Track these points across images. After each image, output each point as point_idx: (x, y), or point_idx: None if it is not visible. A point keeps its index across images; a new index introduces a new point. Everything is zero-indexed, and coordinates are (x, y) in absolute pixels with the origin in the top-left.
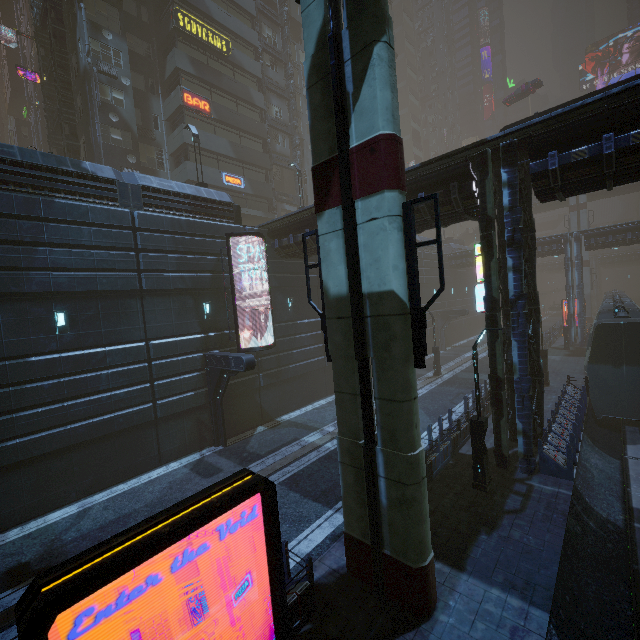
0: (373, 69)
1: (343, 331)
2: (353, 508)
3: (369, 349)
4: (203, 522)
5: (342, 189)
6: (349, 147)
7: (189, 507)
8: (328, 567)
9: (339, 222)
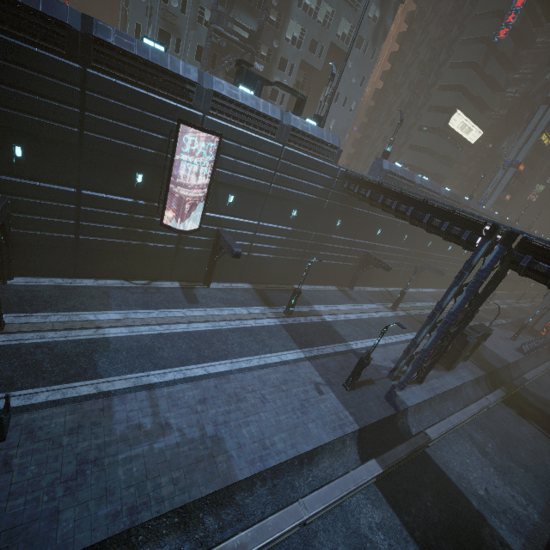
0: None
1: None
2: None
3: None
4: None
5: None
6: None
7: None
8: None
9: None
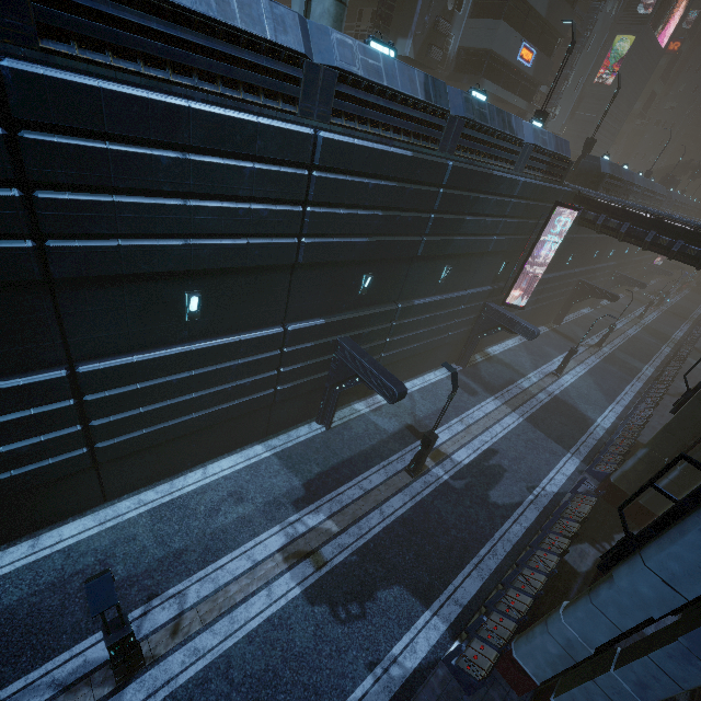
0: None
1: None
2: (630, 478)
3: None
4: None
5: None
6: None
7: None
8: (584, 488)
9: None
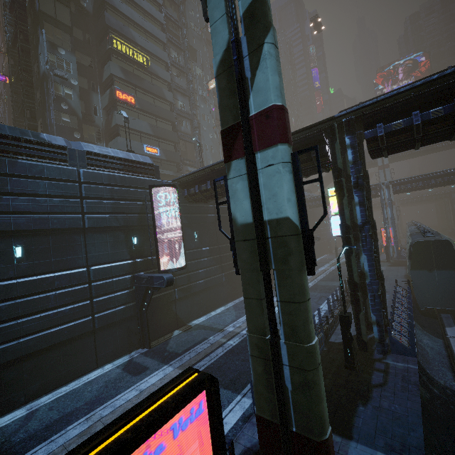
0: (265, 61)
1: (249, 250)
2: (263, 393)
3: (271, 263)
4: (161, 423)
5: (245, 144)
6: (249, 115)
7: (146, 409)
8: (243, 446)
9: (243, 169)
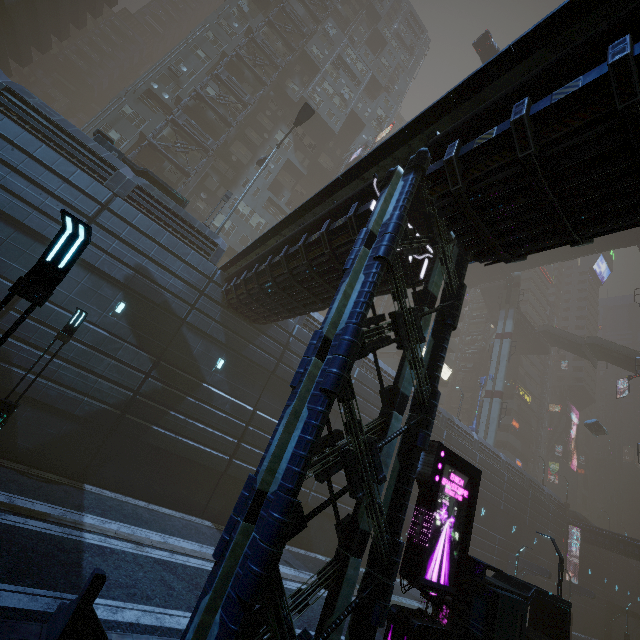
0: None
1: None
2: None
3: None
4: None
5: None
6: None
7: None
8: None
9: None
